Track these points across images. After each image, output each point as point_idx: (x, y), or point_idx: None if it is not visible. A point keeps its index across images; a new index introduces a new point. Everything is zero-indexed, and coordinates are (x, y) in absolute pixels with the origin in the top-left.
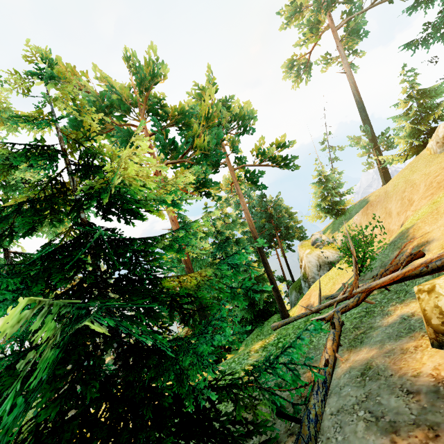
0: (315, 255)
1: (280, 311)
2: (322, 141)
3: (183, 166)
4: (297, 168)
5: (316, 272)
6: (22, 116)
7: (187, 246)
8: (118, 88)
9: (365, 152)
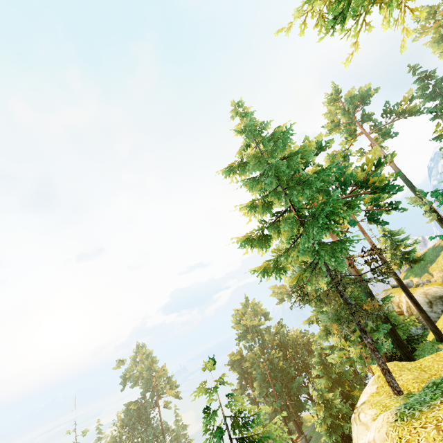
0: (420, 293)
1: (435, 332)
2: None
3: None
4: (405, 209)
5: (428, 310)
6: None
7: None
8: None
9: (428, 206)
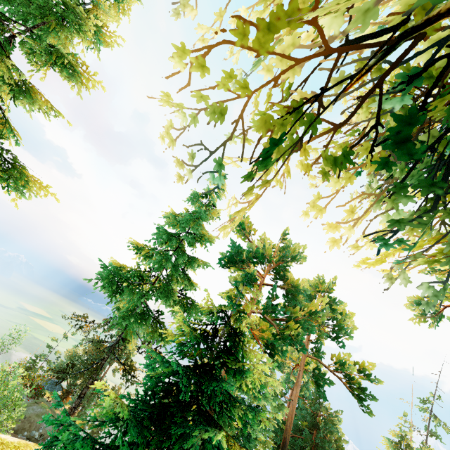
0: None
1: None
2: (423, 399)
3: (269, 323)
4: (370, 410)
5: None
6: (229, 296)
7: (251, 428)
8: (267, 248)
9: None
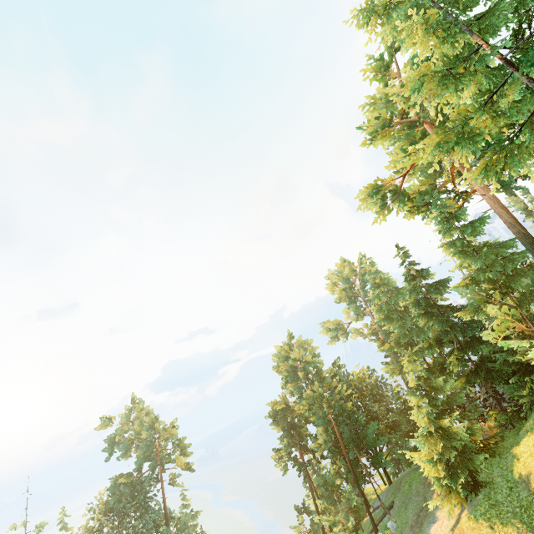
0: None
1: None
2: None
3: None
4: None
5: None
6: None
7: None
8: None
9: None
